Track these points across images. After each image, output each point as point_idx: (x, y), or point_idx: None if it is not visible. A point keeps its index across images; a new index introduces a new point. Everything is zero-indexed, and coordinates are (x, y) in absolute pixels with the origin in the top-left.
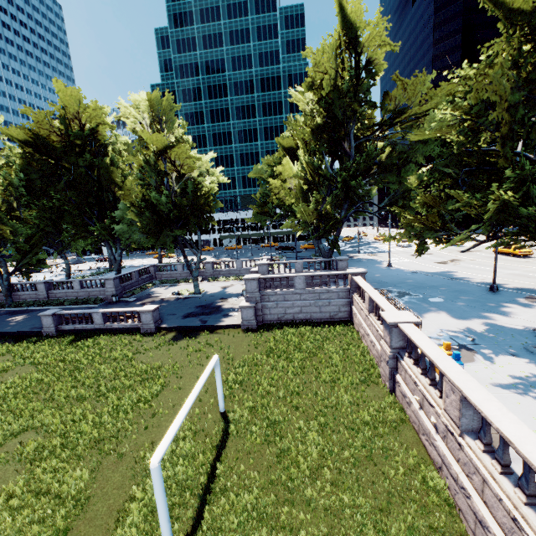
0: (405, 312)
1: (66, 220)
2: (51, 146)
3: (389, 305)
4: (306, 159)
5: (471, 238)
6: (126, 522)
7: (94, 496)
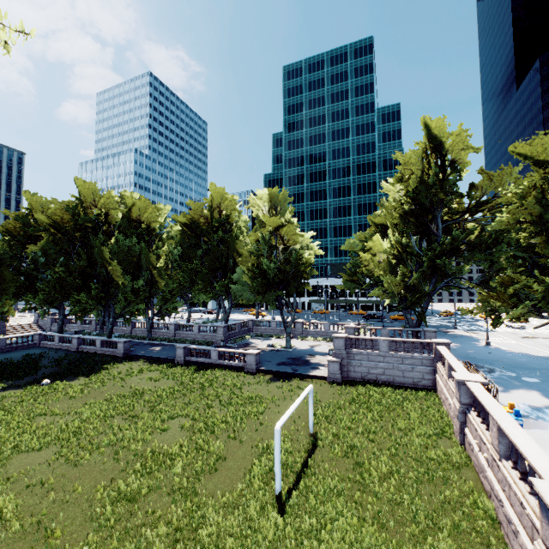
0: (475, 375)
1: (199, 278)
2: (200, 226)
3: (463, 369)
4: (395, 238)
5: (534, 315)
6: (251, 473)
7: (228, 458)
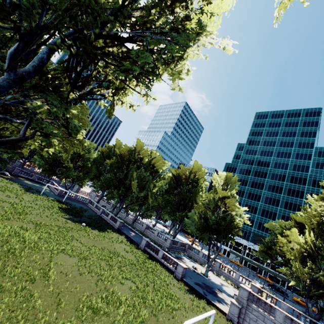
0: None
1: (169, 205)
2: (181, 179)
3: None
4: (310, 237)
5: None
6: None
7: None
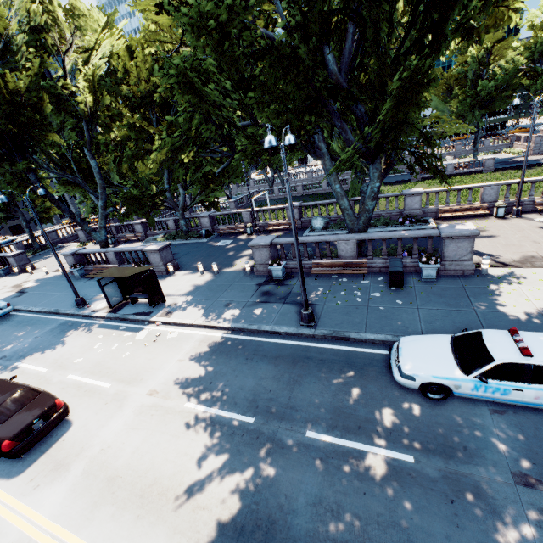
0: None
1: None
2: None
3: None
4: None
5: None
6: None
7: None
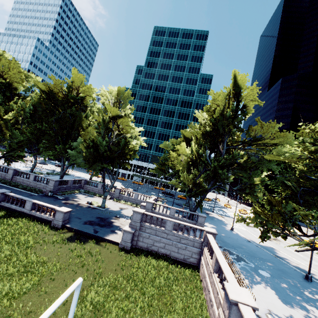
0: (245, 290)
1: (45, 138)
2: (56, 98)
3: (231, 275)
4: (195, 147)
5: (309, 245)
6: None
7: None
